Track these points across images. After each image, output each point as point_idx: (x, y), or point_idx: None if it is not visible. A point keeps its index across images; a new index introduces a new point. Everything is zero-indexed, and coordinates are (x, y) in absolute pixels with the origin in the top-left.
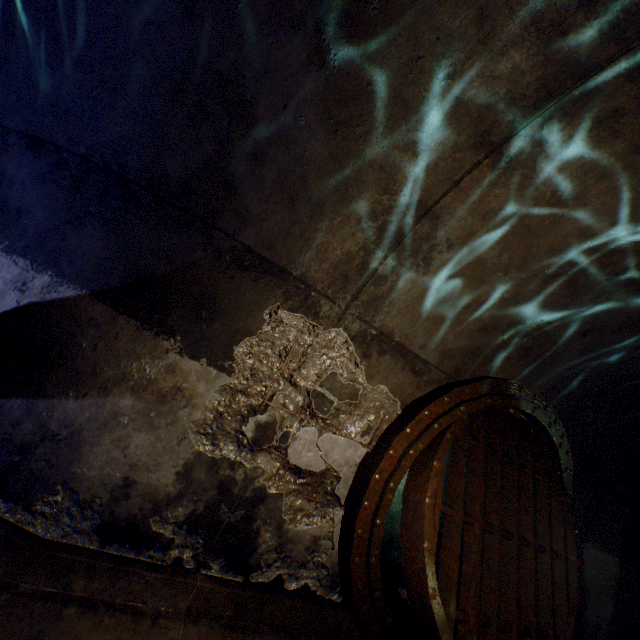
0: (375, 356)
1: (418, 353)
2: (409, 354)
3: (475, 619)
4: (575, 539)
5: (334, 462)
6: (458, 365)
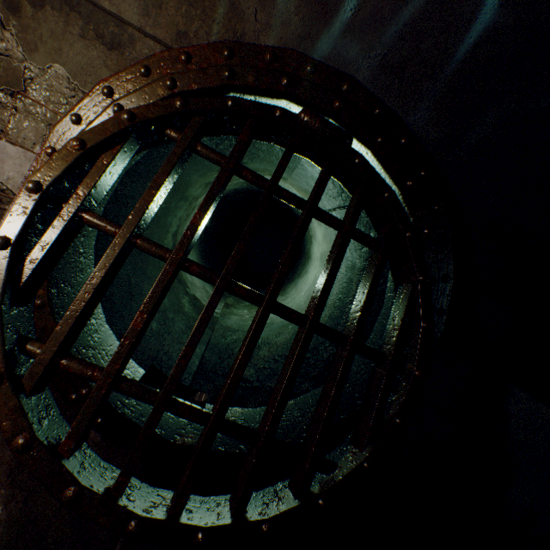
0: (28, 10)
1: (98, 1)
2: (84, 4)
3: (104, 380)
4: (424, 340)
5: (10, 182)
6: (179, 24)
